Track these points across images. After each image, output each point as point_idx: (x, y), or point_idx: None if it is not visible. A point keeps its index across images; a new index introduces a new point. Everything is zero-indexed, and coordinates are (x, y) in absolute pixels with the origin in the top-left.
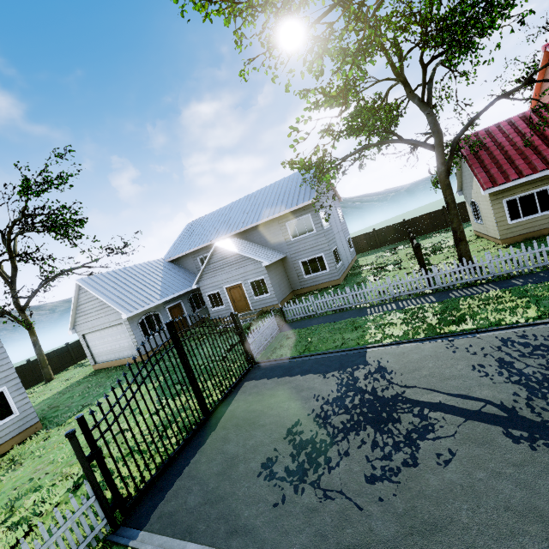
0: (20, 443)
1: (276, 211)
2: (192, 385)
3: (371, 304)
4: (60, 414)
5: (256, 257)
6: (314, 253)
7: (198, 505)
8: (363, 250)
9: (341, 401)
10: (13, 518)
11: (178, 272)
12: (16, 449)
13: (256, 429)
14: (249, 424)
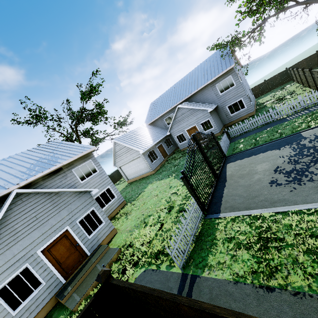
0: (121, 209)
1: (209, 79)
2: (209, 164)
3: (288, 115)
4: (129, 198)
5: (203, 108)
6: (235, 99)
7: (244, 201)
8: (258, 95)
9: (301, 154)
10: (150, 223)
11: (155, 129)
12: (123, 210)
13: (252, 175)
14: (246, 175)
